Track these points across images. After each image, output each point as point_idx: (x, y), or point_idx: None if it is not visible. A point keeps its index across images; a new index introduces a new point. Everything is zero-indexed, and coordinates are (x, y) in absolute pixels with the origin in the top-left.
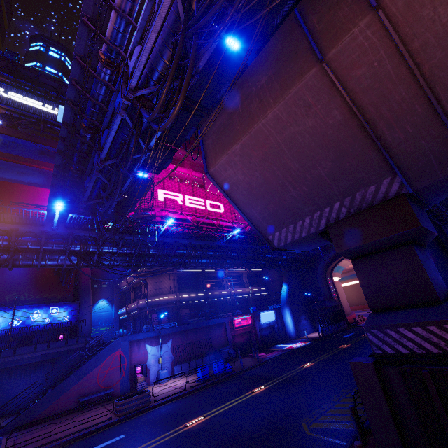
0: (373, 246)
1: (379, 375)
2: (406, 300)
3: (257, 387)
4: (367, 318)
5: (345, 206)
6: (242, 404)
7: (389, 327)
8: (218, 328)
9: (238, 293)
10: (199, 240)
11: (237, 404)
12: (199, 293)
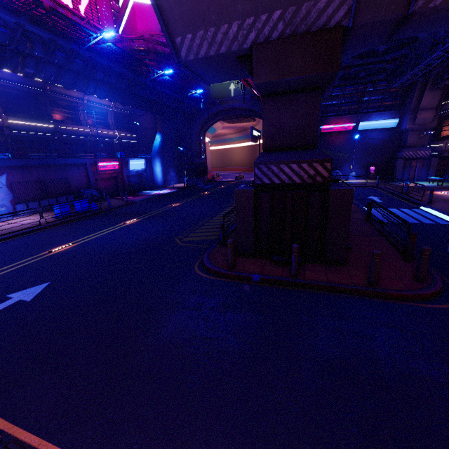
0: (290, 84)
1: (255, 199)
2: (293, 143)
3: (129, 220)
4: (258, 156)
5: (284, 21)
6: (116, 232)
7: (274, 163)
8: (76, 169)
9: (101, 135)
10: (38, 25)
11: (110, 233)
12: (42, 123)
